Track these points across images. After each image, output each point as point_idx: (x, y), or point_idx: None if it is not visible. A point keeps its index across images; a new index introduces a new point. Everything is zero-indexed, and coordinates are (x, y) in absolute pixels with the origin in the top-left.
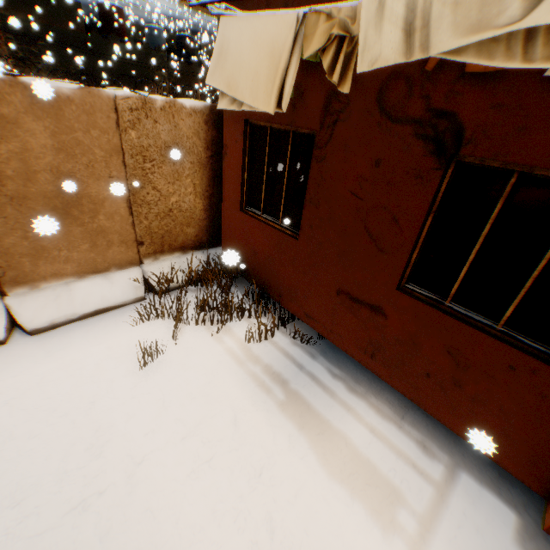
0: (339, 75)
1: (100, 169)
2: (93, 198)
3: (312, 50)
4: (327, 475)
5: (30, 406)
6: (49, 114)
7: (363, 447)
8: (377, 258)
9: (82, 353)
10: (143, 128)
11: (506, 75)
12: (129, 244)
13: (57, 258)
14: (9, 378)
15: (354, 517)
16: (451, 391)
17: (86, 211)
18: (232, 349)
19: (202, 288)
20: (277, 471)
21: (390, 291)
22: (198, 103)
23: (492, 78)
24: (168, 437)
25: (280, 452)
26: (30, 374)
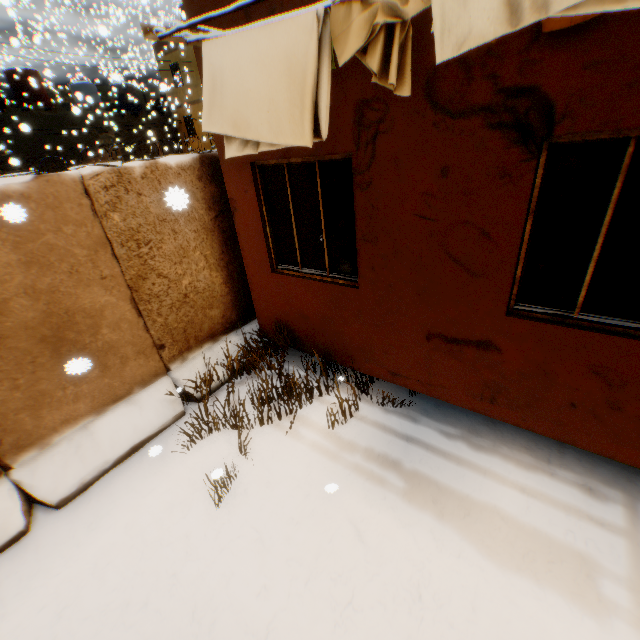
0: (396, 74)
1: (87, 273)
2: (88, 311)
3: (350, 52)
4: (499, 567)
5: (93, 610)
6: (3, 223)
7: (521, 515)
8: (471, 284)
9: (133, 511)
10: (127, 206)
11: (596, 24)
12: (147, 353)
13: (63, 400)
14: (49, 579)
15: (554, 612)
16: (607, 417)
17: (84, 330)
18: (317, 442)
19: (249, 377)
20: (438, 584)
21: (498, 320)
22: (185, 157)
23: (578, 33)
24: (288, 588)
25: (431, 557)
26: (76, 563)
